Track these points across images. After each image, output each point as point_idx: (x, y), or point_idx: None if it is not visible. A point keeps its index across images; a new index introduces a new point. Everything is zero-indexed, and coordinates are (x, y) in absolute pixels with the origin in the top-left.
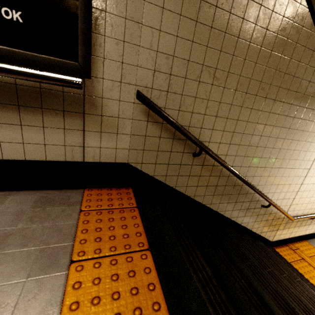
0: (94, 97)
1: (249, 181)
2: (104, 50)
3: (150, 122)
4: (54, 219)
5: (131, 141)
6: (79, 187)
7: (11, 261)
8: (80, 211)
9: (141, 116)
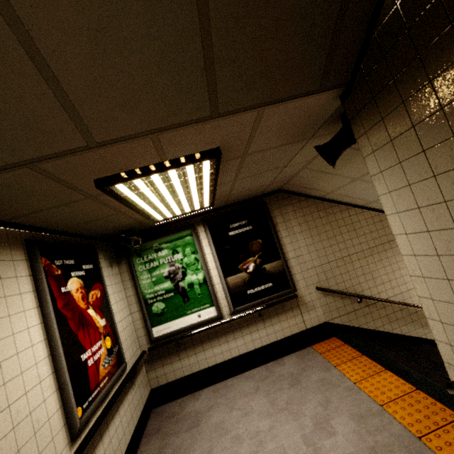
0: (299, 297)
1: (407, 303)
2: (296, 279)
3: (326, 296)
4: (312, 359)
5: (322, 309)
6: (307, 345)
7: (314, 372)
8: (320, 354)
9: (321, 295)
